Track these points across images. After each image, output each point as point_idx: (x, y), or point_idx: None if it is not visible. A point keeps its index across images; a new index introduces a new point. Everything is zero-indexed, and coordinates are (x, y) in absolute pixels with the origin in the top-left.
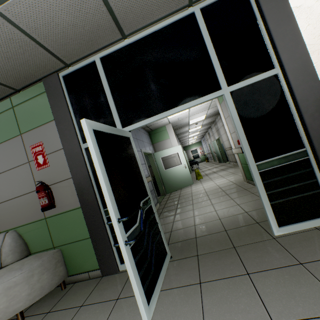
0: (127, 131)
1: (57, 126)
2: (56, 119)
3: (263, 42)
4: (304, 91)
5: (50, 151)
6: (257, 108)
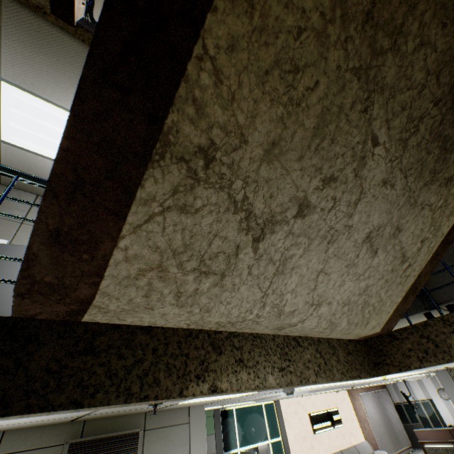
0: (241, 450)
1: (216, 438)
2: (216, 433)
3: (277, 424)
4: (287, 449)
5: (209, 452)
6: (277, 452)
